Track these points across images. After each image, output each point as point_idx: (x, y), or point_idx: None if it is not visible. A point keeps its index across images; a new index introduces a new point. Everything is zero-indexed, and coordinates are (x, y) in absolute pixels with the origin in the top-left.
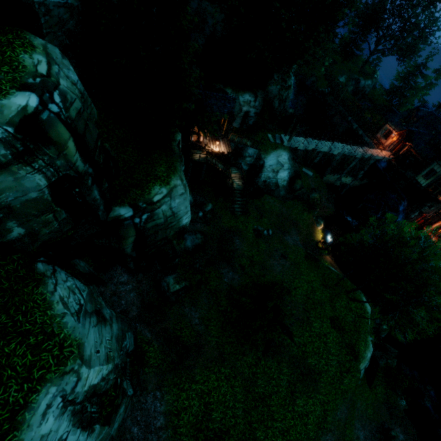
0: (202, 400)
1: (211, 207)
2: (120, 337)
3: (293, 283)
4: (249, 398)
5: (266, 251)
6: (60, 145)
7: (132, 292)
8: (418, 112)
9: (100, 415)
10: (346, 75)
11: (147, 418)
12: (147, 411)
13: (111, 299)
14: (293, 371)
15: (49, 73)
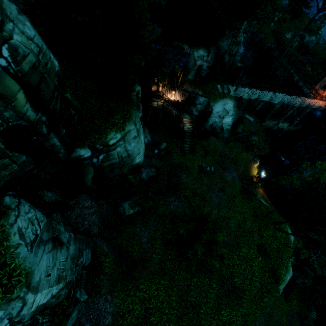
0: (144, 305)
1: (165, 145)
2: (77, 256)
3: (228, 213)
4: (182, 306)
5: (207, 185)
6: (8, 97)
7: (94, 215)
8: None
9: (52, 323)
10: (293, 32)
11: (98, 317)
12: (99, 310)
13: (76, 220)
14: (221, 286)
15: (2, 28)
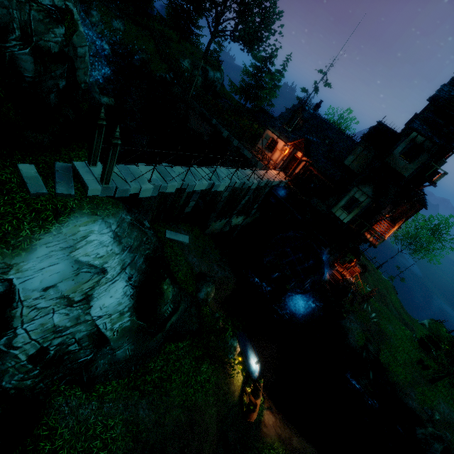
0: None
1: None
2: None
3: None
4: None
5: None
6: None
7: None
8: (304, 113)
9: None
10: (190, 59)
11: None
12: None
13: None
14: None
15: None
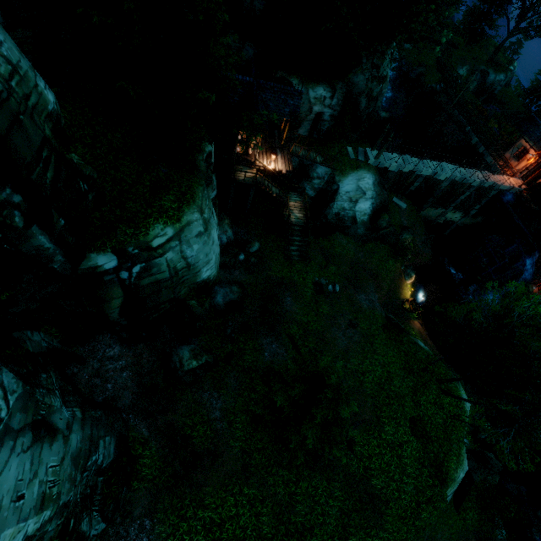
0: (211, 534)
1: (258, 247)
2: (85, 451)
3: (362, 365)
4: (281, 532)
5: (328, 315)
6: None
7: (126, 371)
8: None
9: None
10: (469, 65)
11: None
12: None
13: (89, 383)
14: (348, 495)
15: None
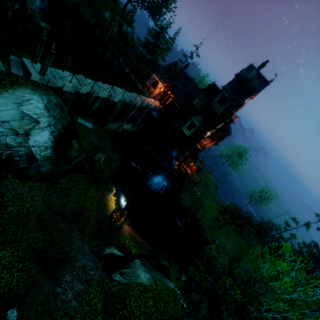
0: None
1: None
2: None
3: None
4: None
5: None
6: None
7: None
8: (176, 68)
9: None
10: (110, 12)
11: None
12: None
13: None
14: None
15: None
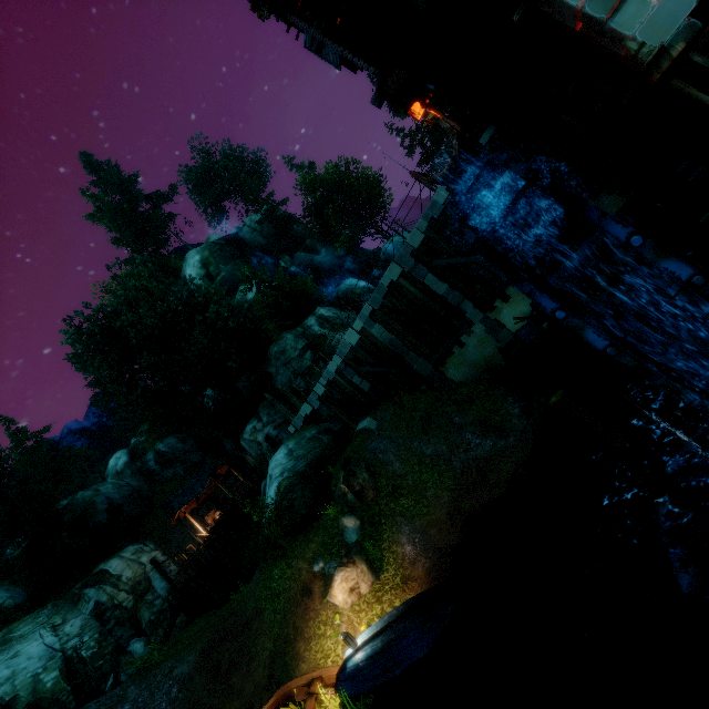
0: None
1: None
2: None
3: None
4: None
5: None
6: None
7: None
8: None
9: None
10: None
11: None
12: None
13: None
14: None
15: None
